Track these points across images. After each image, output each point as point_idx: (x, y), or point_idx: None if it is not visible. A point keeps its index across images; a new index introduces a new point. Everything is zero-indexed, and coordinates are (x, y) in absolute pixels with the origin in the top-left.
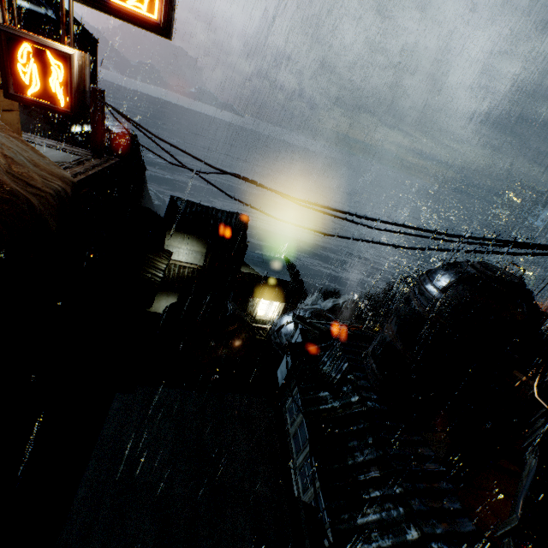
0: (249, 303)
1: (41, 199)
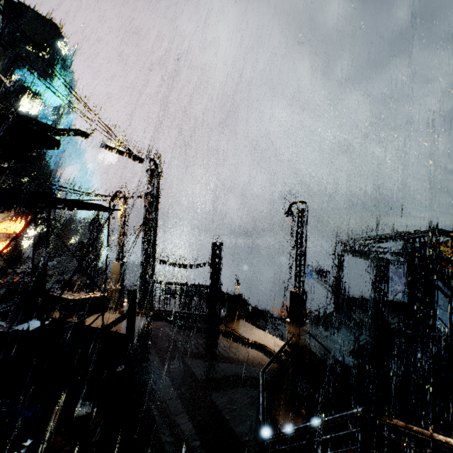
0: None
1: None
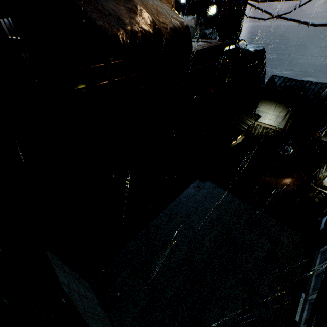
0: (321, 169)
1: (165, 30)
